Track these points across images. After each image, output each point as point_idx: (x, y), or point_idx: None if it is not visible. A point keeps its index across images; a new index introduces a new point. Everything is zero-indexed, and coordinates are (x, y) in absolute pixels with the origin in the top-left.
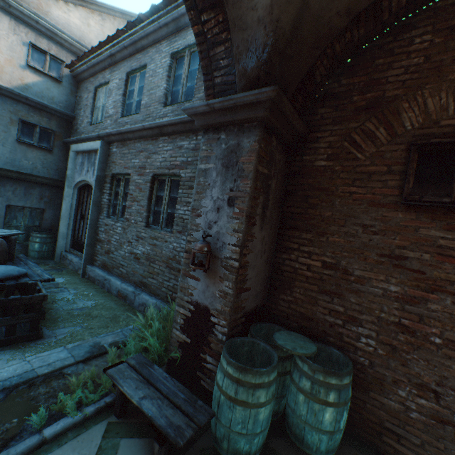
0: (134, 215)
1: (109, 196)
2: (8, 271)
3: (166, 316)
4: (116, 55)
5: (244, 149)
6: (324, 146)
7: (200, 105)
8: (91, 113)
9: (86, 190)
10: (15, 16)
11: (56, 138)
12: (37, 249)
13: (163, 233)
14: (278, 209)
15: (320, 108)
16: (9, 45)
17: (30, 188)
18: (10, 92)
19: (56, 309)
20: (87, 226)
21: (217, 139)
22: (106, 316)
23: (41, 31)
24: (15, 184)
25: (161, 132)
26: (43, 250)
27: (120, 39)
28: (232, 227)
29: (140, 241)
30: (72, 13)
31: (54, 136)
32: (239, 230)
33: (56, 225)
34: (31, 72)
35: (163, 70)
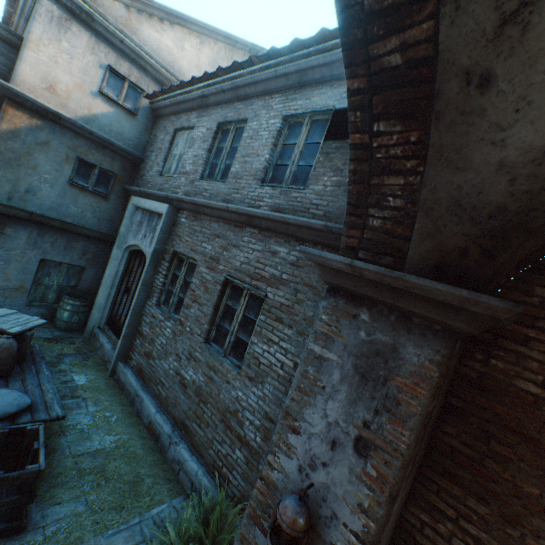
0: (191, 320)
1: (165, 278)
2: (2, 408)
3: (207, 509)
4: (209, 97)
5: (406, 364)
6: (540, 359)
7: (336, 259)
8: (164, 160)
9: (138, 257)
10: (98, 32)
11: (116, 182)
12: (65, 319)
13: (225, 367)
14: (428, 435)
15: (540, 285)
16: (83, 66)
17: (73, 241)
18: (72, 124)
19: (61, 451)
20: (130, 311)
21: (351, 315)
22: (125, 476)
23: (124, 52)
24: (57, 234)
25: (249, 222)
26: (73, 321)
27: (218, 80)
28: (355, 497)
29: (192, 362)
30: (165, 33)
31: (114, 179)
32: (371, 514)
33: (95, 287)
34: (103, 101)
35: (269, 134)
